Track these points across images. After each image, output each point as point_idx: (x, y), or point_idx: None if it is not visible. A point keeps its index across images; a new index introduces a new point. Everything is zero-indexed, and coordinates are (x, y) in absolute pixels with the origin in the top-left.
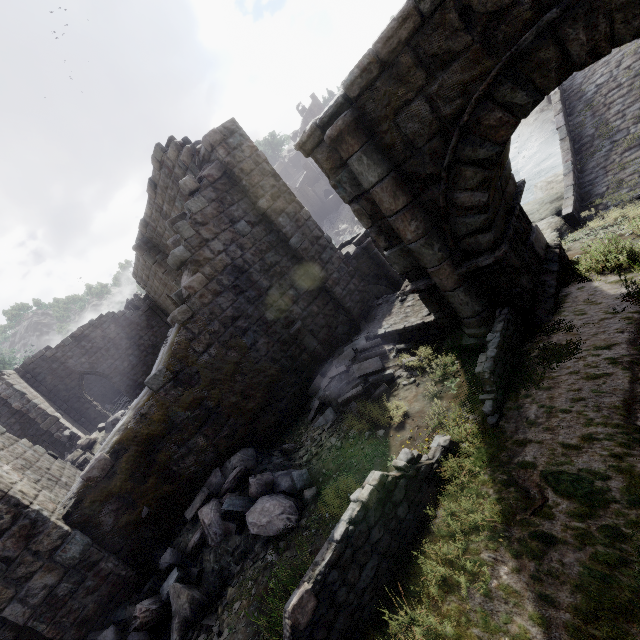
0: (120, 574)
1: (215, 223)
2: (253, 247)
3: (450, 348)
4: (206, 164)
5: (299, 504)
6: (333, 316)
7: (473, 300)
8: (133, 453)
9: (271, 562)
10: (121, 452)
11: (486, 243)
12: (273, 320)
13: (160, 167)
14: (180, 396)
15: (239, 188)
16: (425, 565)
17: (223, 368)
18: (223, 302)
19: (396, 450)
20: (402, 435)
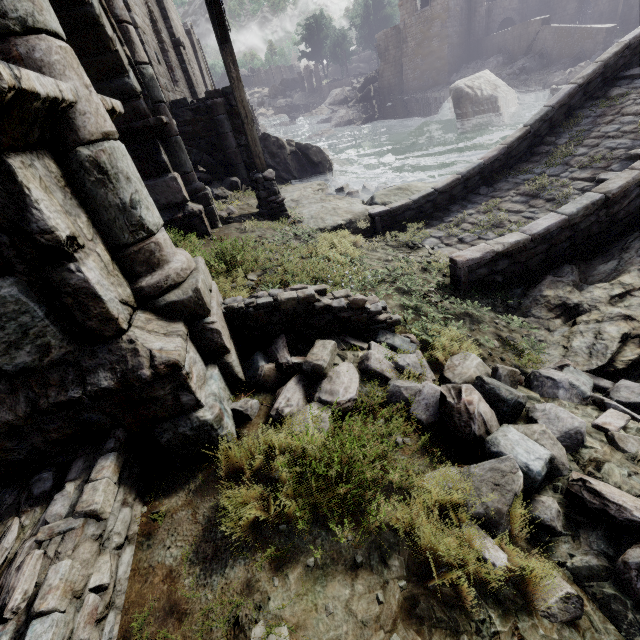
0: None
1: None
2: None
3: None
4: None
5: None
6: None
7: None
8: None
9: None
10: None
11: None
12: None
13: None
14: None
15: None
16: None
17: None
18: None
19: None
20: None
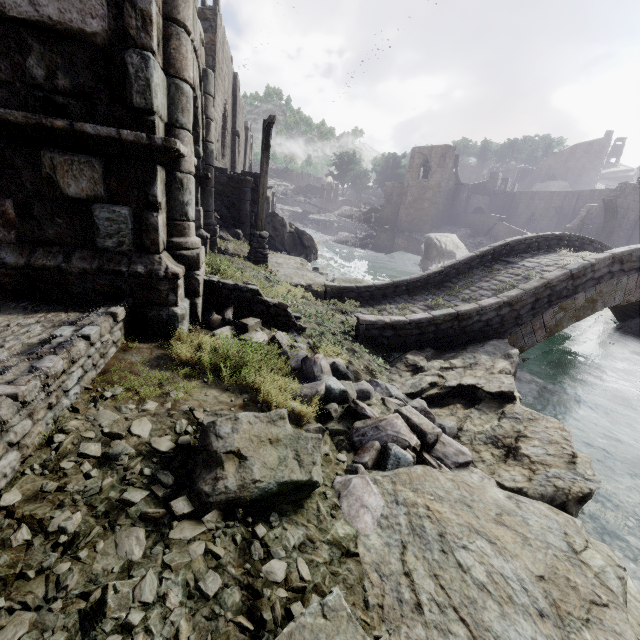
0: None
1: None
2: None
3: None
4: None
5: None
6: None
7: None
8: None
9: None
10: None
11: None
12: None
13: None
14: None
15: None
16: None
17: None
18: None
19: None
20: None
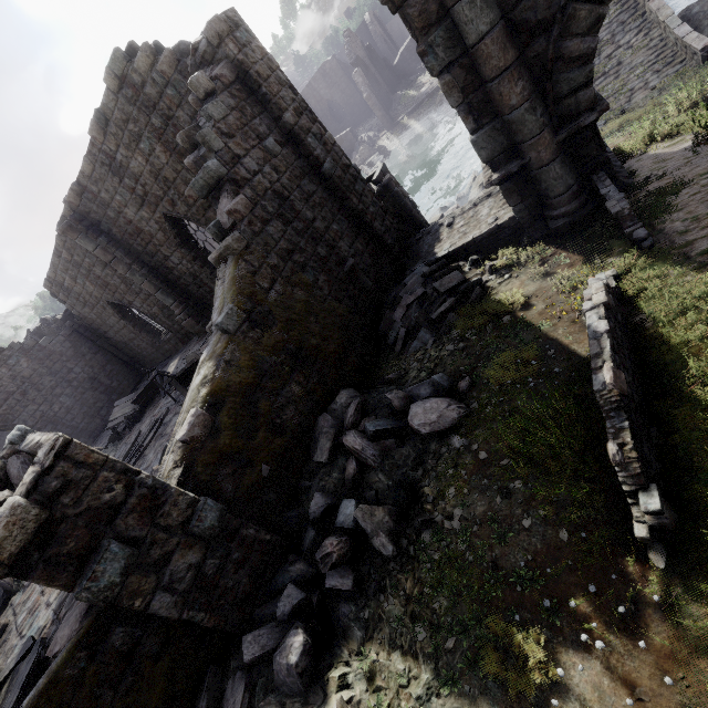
0: (265, 540)
1: (242, 137)
2: (287, 171)
3: (531, 242)
4: (207, 67)
5: (456, 398)
6: (376, 256)
7: (567, 172)
8: (232, 405)
9: (464, 446)
10: (217, 406)
11: (586, 102)
12: (326, 256)
13: (119, 87)
14: (260, 339)
15: (256, 99)
16: (677, 337)
17: (294, 307)
18: (274, 232)
19: (539, 319)
20: (535, 309)
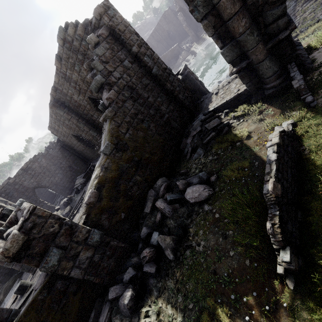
0: (121, 246)
1: (112, 62)
2: (135, 75)
3: (256, 102)
4: (97, 30)
5: (209, 185)
6: (180, 111)
7: (273, 64)
8: (107, 187)
9: (209, 210)
10: (101, 188)
11: (282, 25)
12: (154, 114)
13: (63, 43)
14: (121, 156)
15: (119, 42)
16: (319, 161)
17: (138, 140)
18: (128, 106)
19: (253, 145)
20: (252, 139)
